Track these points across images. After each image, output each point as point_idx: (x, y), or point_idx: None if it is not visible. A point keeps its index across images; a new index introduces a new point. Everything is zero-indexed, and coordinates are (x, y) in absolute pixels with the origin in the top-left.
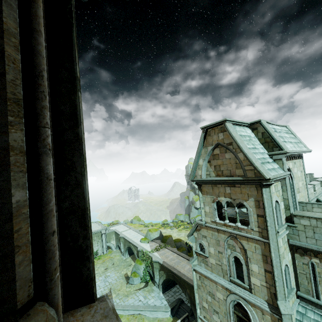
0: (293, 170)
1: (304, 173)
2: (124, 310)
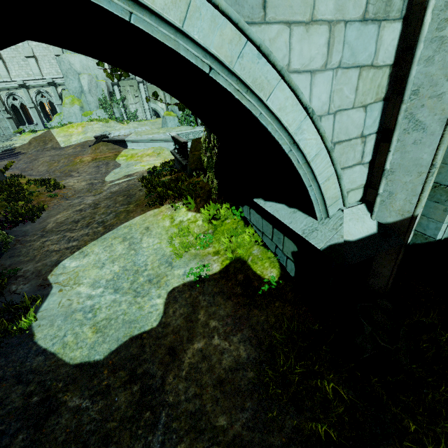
0: None
1: None
2: (137, 141)
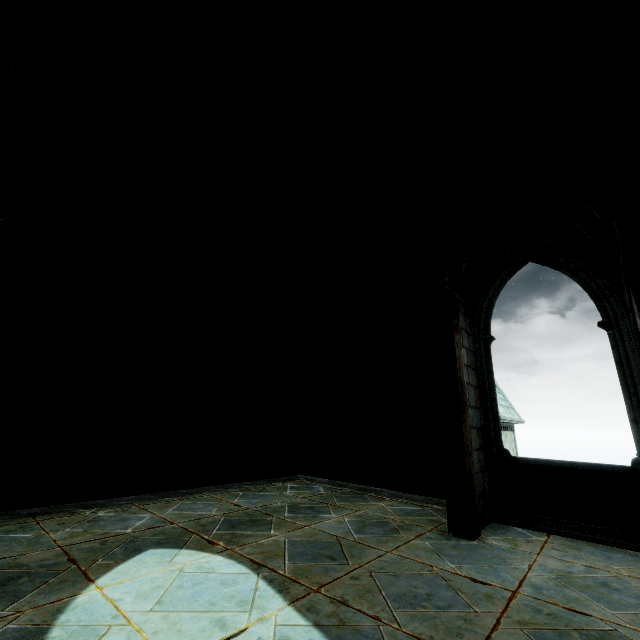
0: (505, 445)
1: (516, 453)
2: None
